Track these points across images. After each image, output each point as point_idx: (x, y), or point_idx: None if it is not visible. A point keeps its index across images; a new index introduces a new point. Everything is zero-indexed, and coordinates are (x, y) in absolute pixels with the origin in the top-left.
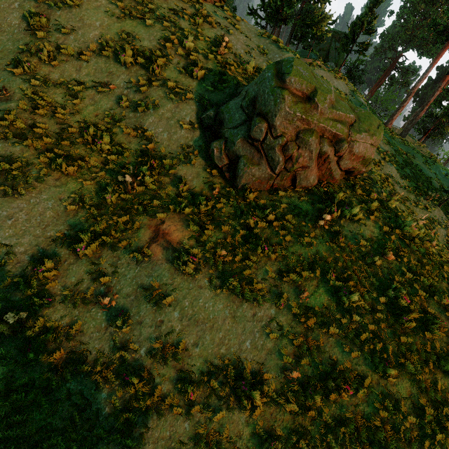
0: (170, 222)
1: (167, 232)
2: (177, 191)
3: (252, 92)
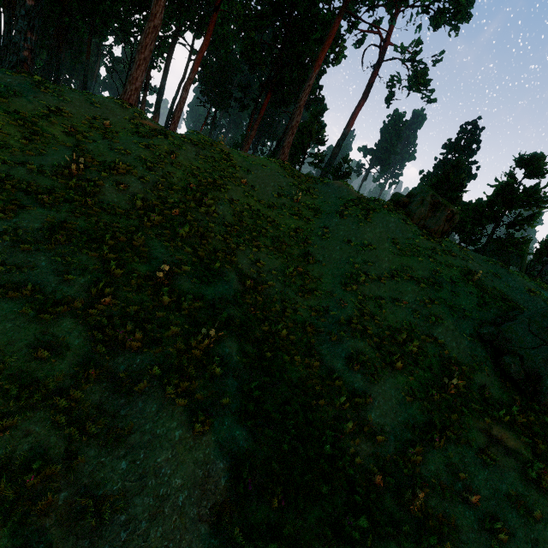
0: (498, 429)
1: (500, 438)
2: (481, 397)
3: (542, 322)
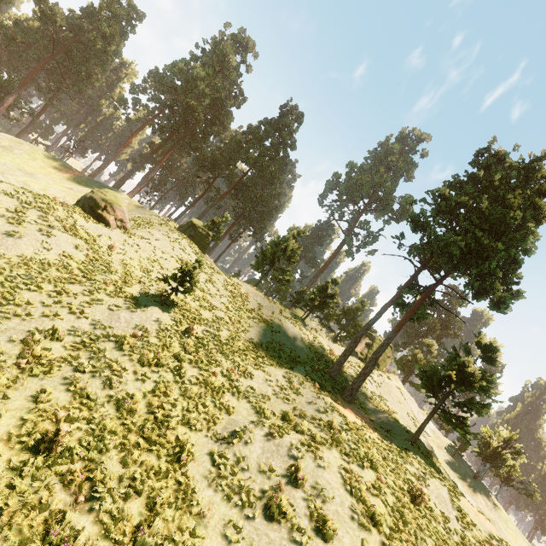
0: None
1: None
2: None
3: None
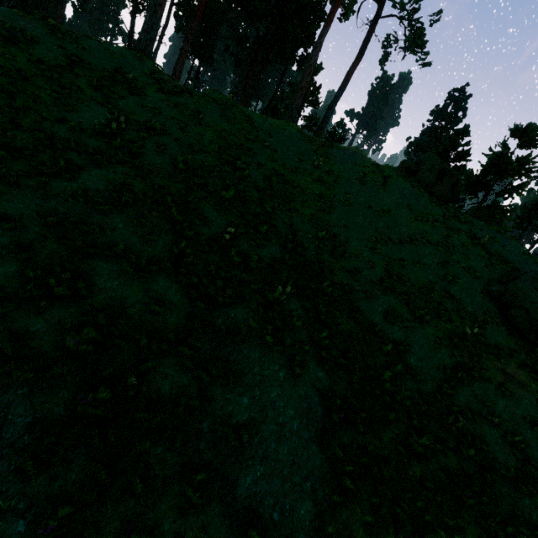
0: (511, 368)
1: (513, 375)
2: (493, 344)
3: None
